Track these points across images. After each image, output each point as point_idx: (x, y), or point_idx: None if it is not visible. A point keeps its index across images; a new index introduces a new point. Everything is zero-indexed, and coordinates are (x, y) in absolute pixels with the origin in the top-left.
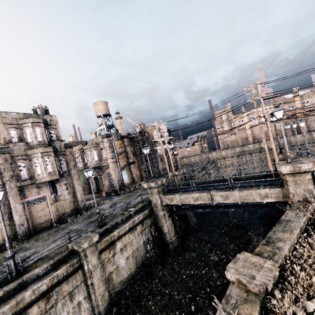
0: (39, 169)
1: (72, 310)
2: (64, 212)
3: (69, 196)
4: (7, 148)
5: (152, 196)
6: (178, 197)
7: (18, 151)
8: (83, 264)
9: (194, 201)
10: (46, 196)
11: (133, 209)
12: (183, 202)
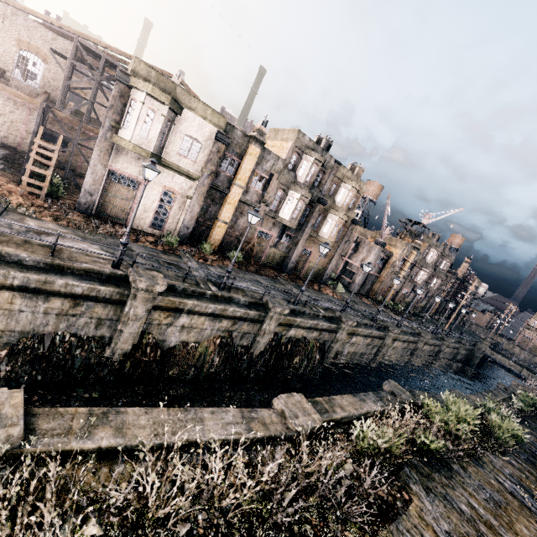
0: (433, 284)
1: (449, 358)
2: (417, 309)
3: (424, 303)
4: (436, 269)
5: (481, 344)
6: (499, 356)
7: (435, 271)
8: (460, 349)
9: (508, 365)
10: (422, 297)
11: (467, 341)
12: (500, 360)
